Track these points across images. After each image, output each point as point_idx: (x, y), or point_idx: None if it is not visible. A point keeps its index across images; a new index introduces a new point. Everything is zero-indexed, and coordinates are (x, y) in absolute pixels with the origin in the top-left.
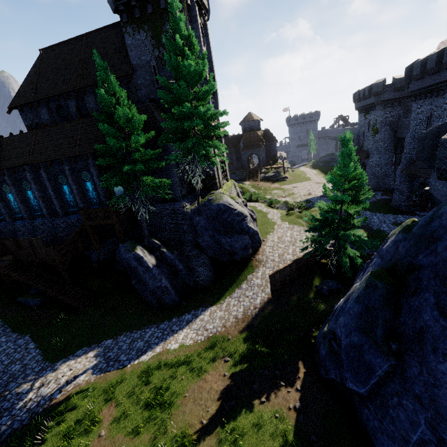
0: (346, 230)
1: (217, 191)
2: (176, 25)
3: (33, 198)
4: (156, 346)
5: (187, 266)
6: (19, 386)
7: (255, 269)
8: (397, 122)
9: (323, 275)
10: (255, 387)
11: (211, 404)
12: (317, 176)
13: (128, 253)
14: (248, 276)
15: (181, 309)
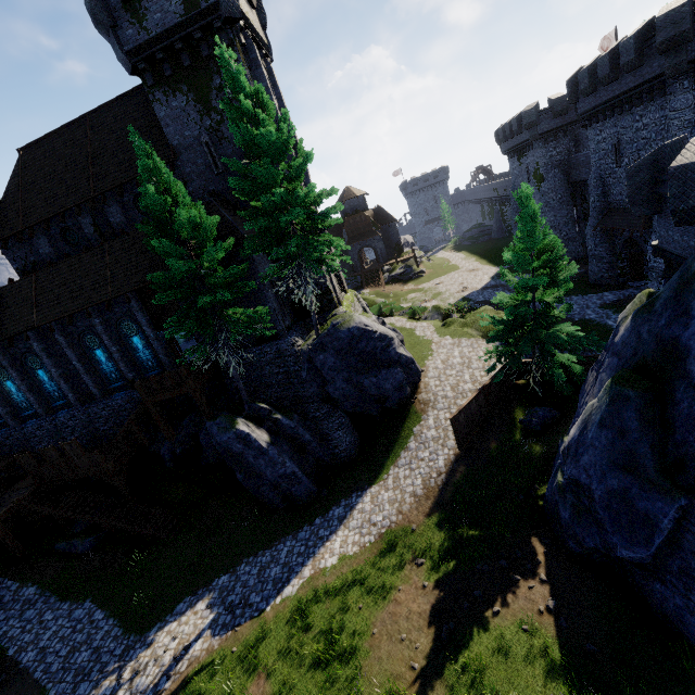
0: (547, 327)
1: (337, 310)
2: (239, 76)
3: (47, 379)
4: (303, 568)
5: (317, 434)
6: (96, 686)
7: (422, 416)
8: (568, 160)
9: (525, 403)
10: (478, 593)
11: (419, 636)
12: (467, 261)
13: (226, 433)
14: (415, 429)
15: (324, 502)
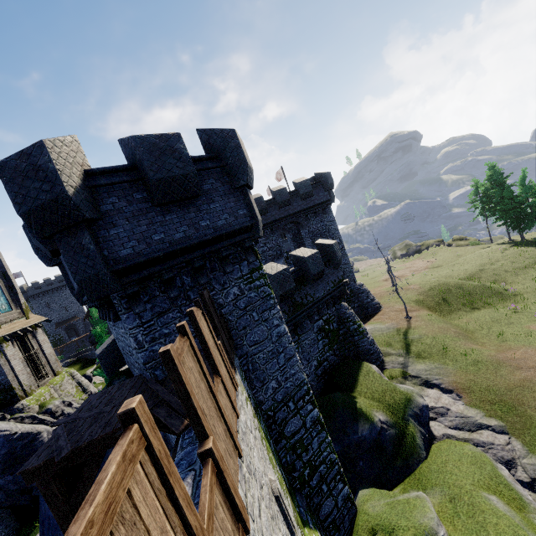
0: None
1: (19, 403)
2: None
3: None
4: None
5: None
6: None
7: None
8: None
9: None
10: None
11: None
12: None
13: None
14: None
15: None
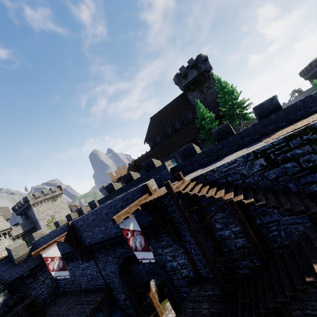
0: None
1: None
2: (219, 80)
3: None
4: None
5: None
6: None
7: None
8: None
9: None
10: None
11: None
12: None
13: None
14: None
15: None
